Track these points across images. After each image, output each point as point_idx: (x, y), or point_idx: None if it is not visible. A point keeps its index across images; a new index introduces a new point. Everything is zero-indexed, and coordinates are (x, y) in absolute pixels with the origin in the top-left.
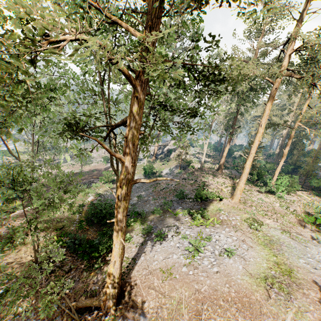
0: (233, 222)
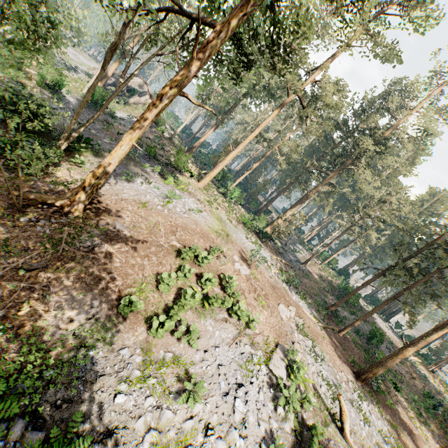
0: (198, 197)
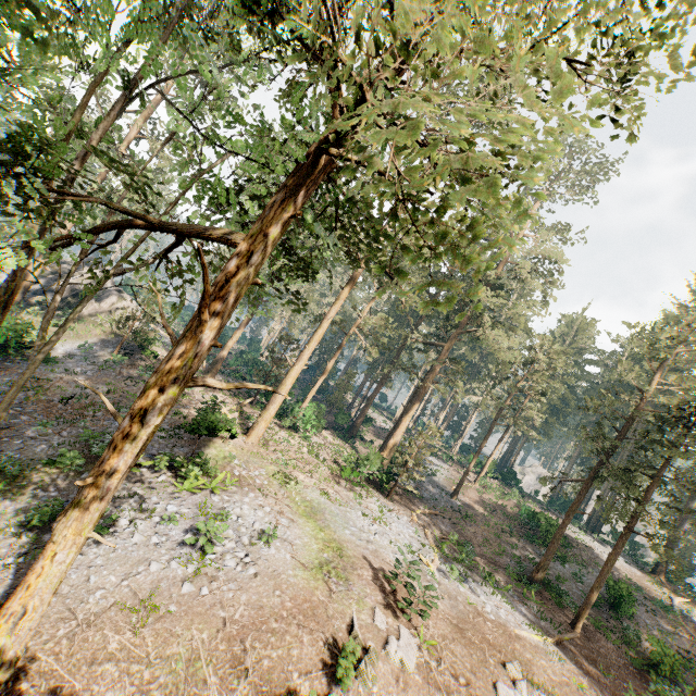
0: (258, 481)
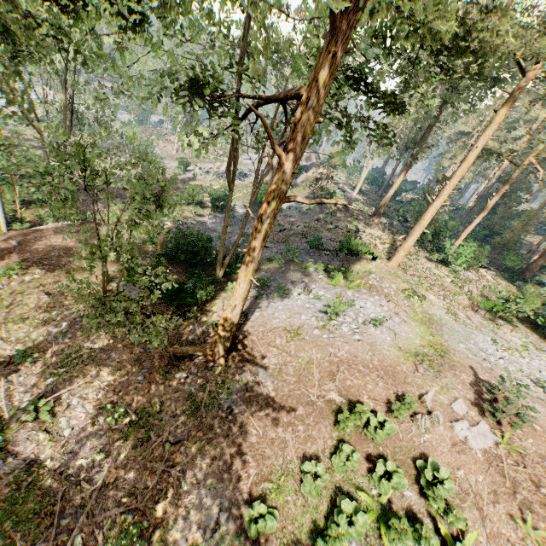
0: (386, 291)
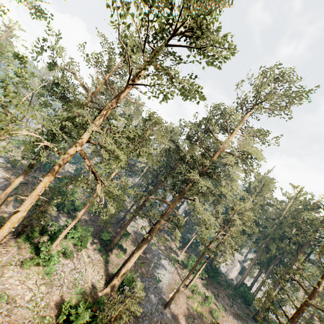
0: None
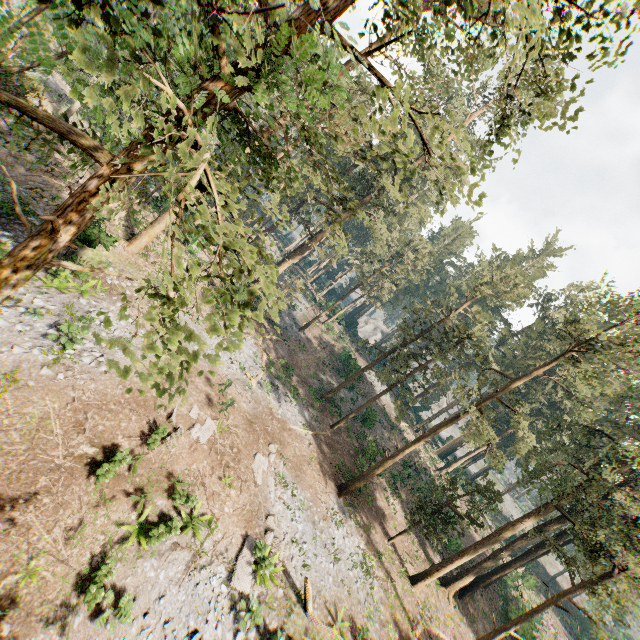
0: (129, 293)
